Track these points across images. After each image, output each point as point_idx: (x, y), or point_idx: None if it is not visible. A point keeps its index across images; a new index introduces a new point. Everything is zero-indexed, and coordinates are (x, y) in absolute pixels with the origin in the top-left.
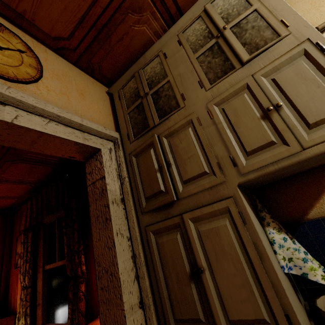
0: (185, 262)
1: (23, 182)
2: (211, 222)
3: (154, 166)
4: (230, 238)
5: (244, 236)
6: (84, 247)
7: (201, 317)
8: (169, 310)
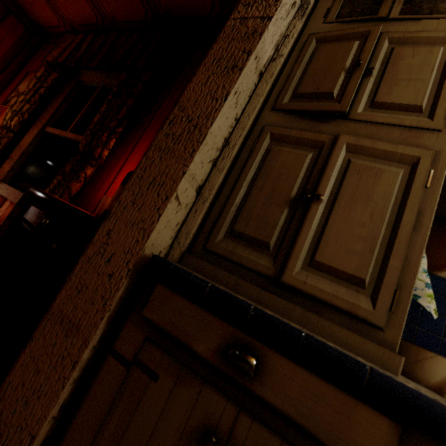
0: (296, 185)
1: (92, 0)
2: (375, 163)
3: (345, 61)
4: (391, 189)
5: (413, 196)
6: (117, 137)
7: (271, 244)
8: (228, 219)
